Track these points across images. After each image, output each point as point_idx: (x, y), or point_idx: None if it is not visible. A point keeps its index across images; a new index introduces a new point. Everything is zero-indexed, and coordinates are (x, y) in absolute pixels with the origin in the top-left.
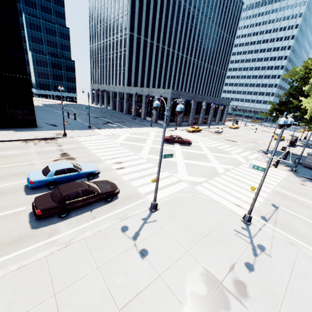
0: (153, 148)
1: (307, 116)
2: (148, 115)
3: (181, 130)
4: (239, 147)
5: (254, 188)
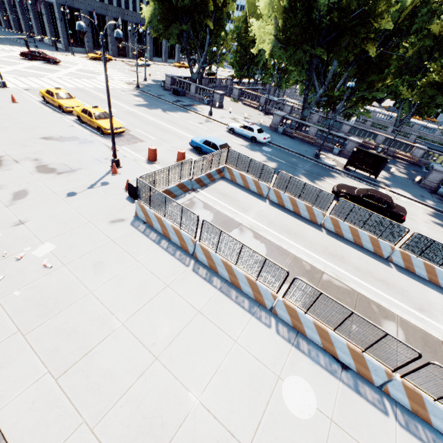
0: None
1: (145, 29)
2: (45, 34)
3: (80, 57)
4: (129, 75)
5: None
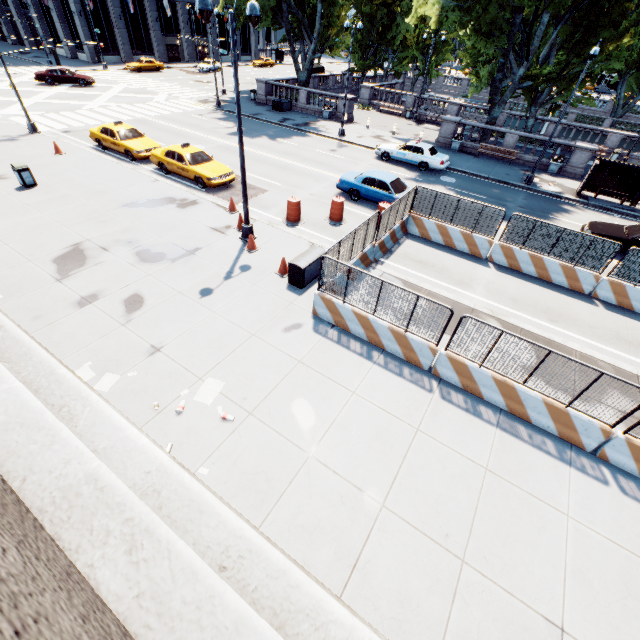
0: (2, 90)
1: (220, 7)
2: (57, 42)
3: (117, 71)
4: (197, 88)
5: (11, 86)
